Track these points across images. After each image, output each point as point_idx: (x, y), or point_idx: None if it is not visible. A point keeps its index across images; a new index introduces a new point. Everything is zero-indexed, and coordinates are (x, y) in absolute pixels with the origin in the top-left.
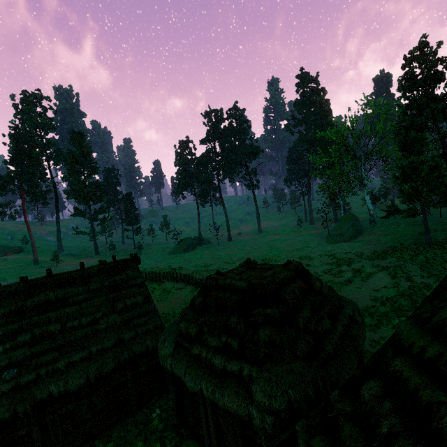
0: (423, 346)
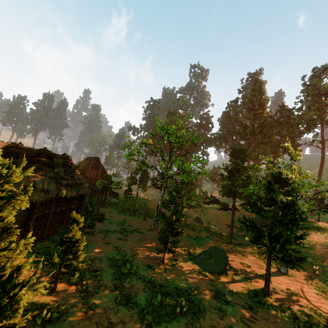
0: (80, 161)
